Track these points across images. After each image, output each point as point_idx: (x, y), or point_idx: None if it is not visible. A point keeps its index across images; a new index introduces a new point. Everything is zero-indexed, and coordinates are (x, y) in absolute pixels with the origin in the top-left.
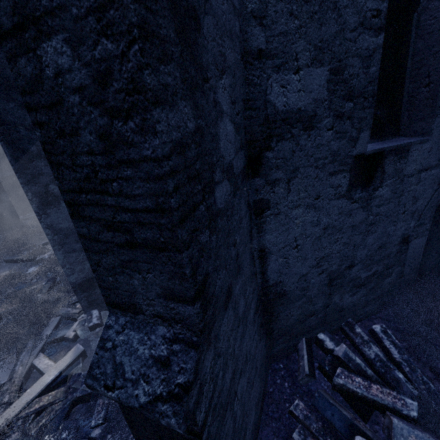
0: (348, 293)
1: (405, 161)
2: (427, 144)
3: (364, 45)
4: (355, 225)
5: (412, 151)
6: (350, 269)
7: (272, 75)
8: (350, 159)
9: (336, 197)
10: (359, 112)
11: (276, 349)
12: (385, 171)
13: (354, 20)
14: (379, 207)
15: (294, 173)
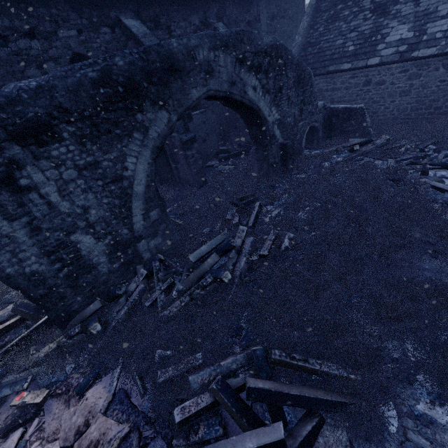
0: None
1: None
2: None
3: None
4: None
5: None
6: None
7: None
8: None
9: None
10: None
11: None
12: None
13: None
14: None
15: None
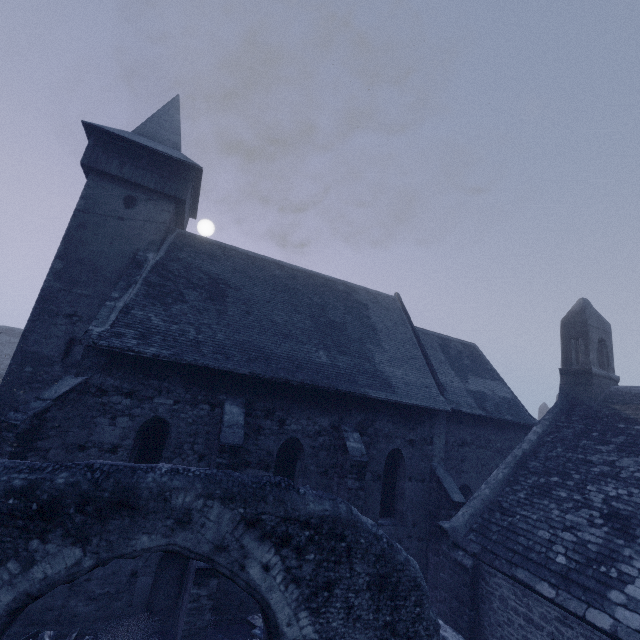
0: (83, 602)
1: None
2: None
3: None
4: None
5: None
6: (89, 581)
7: None
8: None
9: None
10: None
11: (14, 629)
12: None
13: None
14: None
15: None
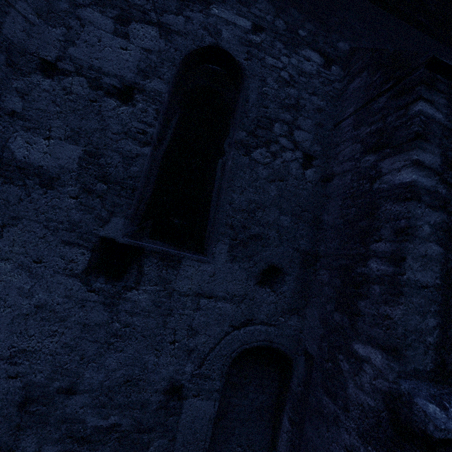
0: (56, 445)
1: (176, 273)
2: (208, 265)
3: (126, 147)
4: (90, 324)
5: (186, 265)
6: (69, 395)
7: (20, 131)
8: (95, 238)
9: (66, 273)
10: (114, 197)
11: None
12: (144, 272)
13: (118, 128)
14: (131, 315)
15: (15, 221)
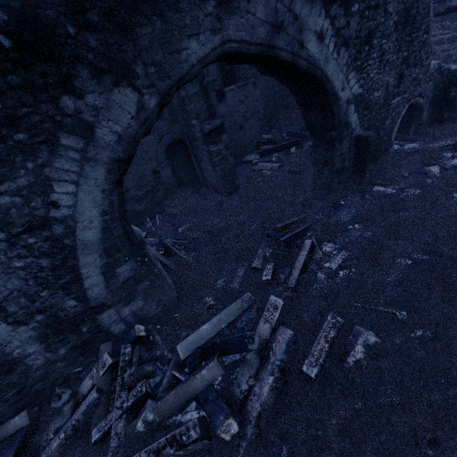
0: (136, 204)
1: None
2: None
3: None
4: None
5: None
6: (128, 192)
7: None
8: None
9: None
10: None
11: None
12: None
13: None
14: None
15: None
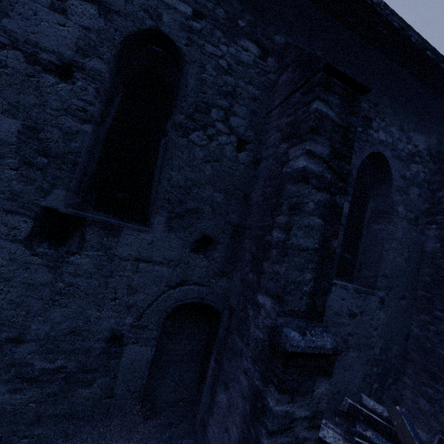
0: (6, 385)
1: (117, 241)
2: (146, 234)
3: (67, 124)
4: (34, 284)
5: (126, 234)
6: (17, 344)
7: None
8: (37, 207)
9: (9, 239)
10: (56, 170)
11: None
12: (86, 239)
13: (57, 104)
14: (75, 276)
15: None
